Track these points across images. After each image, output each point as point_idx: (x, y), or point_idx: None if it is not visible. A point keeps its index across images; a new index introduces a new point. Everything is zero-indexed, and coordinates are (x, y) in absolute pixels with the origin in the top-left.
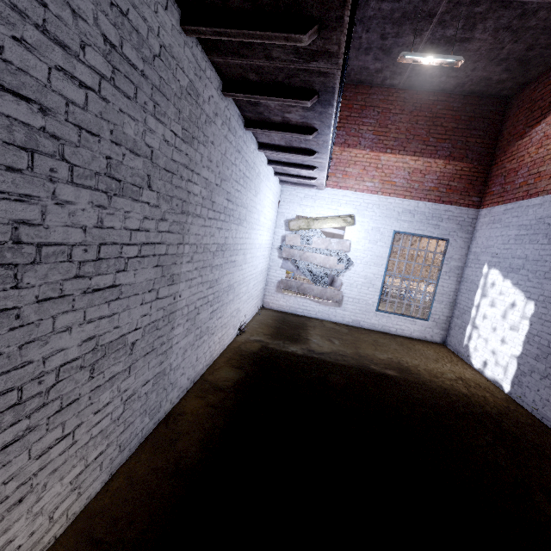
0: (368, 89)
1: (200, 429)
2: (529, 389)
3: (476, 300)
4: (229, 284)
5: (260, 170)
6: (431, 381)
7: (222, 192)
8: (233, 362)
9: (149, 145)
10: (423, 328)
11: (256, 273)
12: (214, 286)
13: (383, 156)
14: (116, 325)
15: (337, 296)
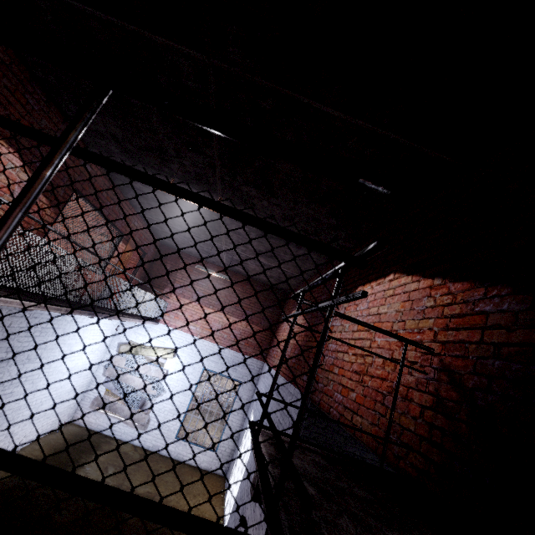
0: (206, 263)
1: None
2: None
3: (243, 439)
4: None
5: (77, 317)
6: None
7: None
8: None
9: None
10: (211, 459)
11: (61, 392)
12: None
13: (207, 309)
14: None
15: (143, 419)
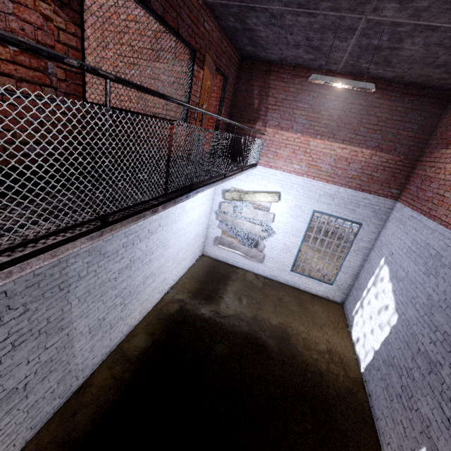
0: (307, 71)
1: (96, 401)
2: (372, 380)
3: (369, 284)
4: (145, 276)
5: None
6: (301, 355)
7: (117, 238)
8: (149, 328)
9: (1, 291)
10: (327, 290)
11: (189, 241)
12: (123, 292)
13: (312, 141)
14: (3, 390)
15: (259, 256)
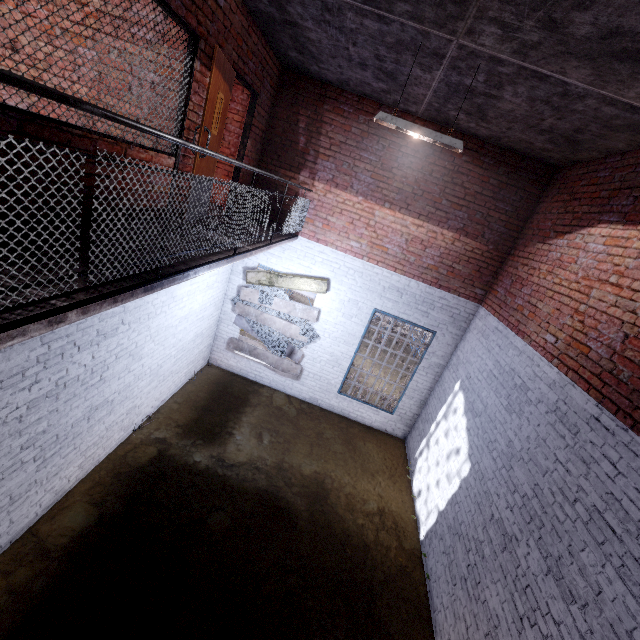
0: (377, 107)
1: None
2: (433, 553)
3: (439, 416)
4: (92, 407)
5: None
6: (341, 520)
7: (22, 347)
8: (96, 492)
9: None
10: (386, 420)
11: (183, 345)
12: (40, 438)
13: (379, 210)
14: None
15: (294, 370)
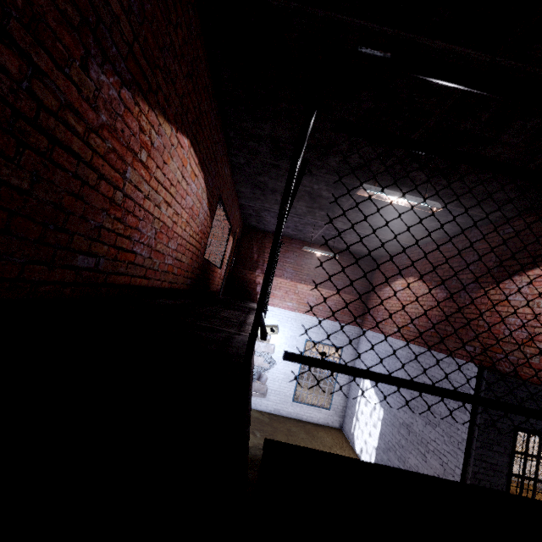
0: (290, 239)
1: None
2: None
3: (358, 398)
4: None
5: None
6: None
7: None
8: None
9: None
10: (326, 416)
11: None
12: None
13: (299, 285)
14: None
15: (262, 389)
